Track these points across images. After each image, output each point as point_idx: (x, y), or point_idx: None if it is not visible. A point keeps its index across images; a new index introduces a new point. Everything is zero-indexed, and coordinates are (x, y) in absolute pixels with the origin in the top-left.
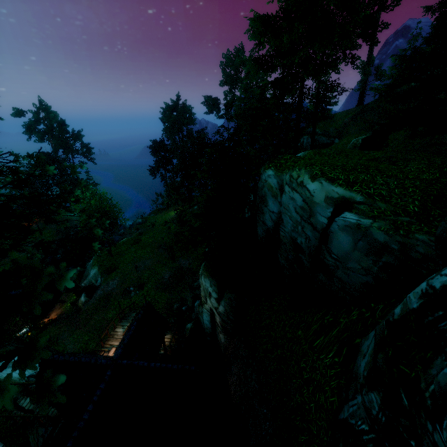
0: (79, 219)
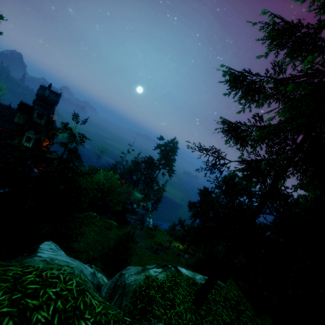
0: (135, 198)
